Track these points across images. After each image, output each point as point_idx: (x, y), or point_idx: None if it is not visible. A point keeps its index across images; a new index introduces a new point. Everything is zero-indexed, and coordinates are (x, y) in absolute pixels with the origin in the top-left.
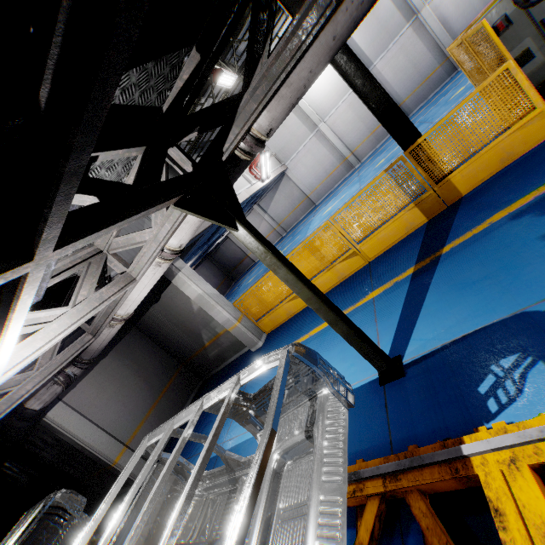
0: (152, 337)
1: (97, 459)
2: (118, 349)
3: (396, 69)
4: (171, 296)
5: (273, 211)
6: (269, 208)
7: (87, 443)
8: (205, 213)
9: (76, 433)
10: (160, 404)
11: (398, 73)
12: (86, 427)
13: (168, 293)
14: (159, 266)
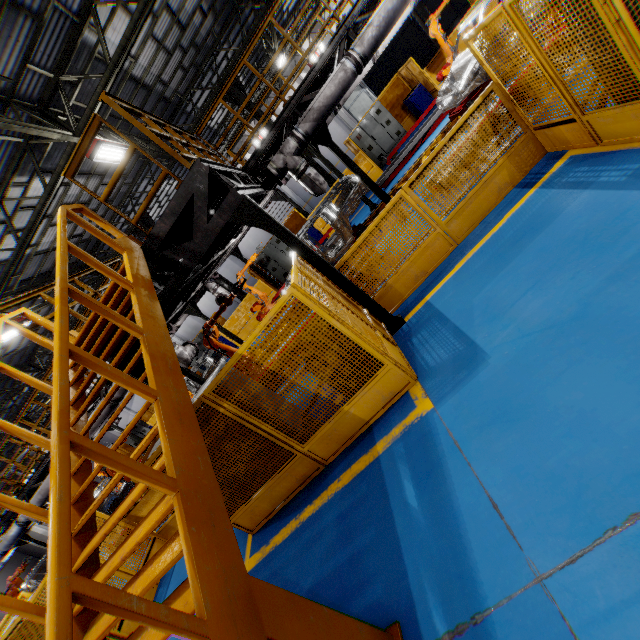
0: (26, 552)
1: None
2: (7, 566)
3: (187, 331)
4: (33, 533)
5: (136, 408)
6: (132, 406)
7: None
8: (21, 544)
9: None
10: None
11: (188, 333)
12: None
13: (31, 532)
14: (15, 548)
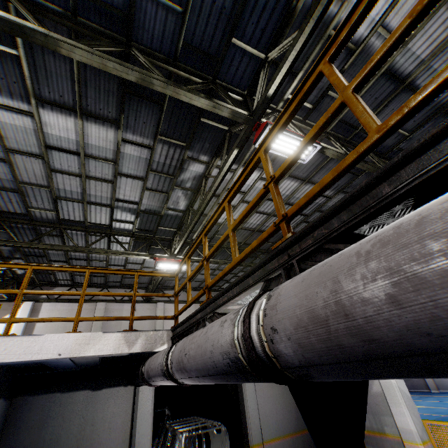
0: None
1: (245, 430)
2: None
3: None
4: None
5: None
6: None
7: (248, 411)
8: None
9: (247, 398)
10: (296, 439)
11: None
12: (253, 400)
13: None
14: None
